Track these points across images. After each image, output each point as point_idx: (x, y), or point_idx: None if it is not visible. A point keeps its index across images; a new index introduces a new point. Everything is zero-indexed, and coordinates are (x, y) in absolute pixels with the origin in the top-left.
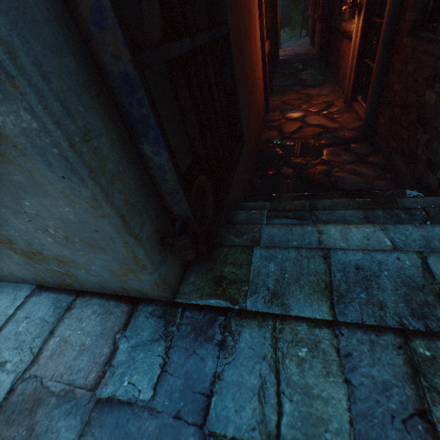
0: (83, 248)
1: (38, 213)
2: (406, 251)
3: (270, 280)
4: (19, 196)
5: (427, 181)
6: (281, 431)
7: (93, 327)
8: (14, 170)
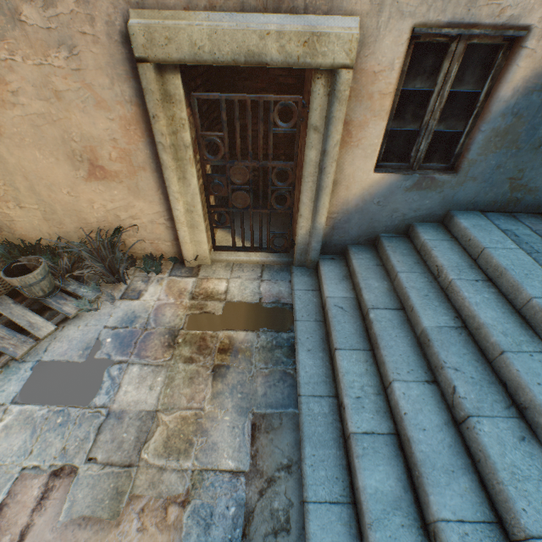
0: None
1: None
2: None
3: None
4: None
5: None
6: None
7: (535, 220)
8: None
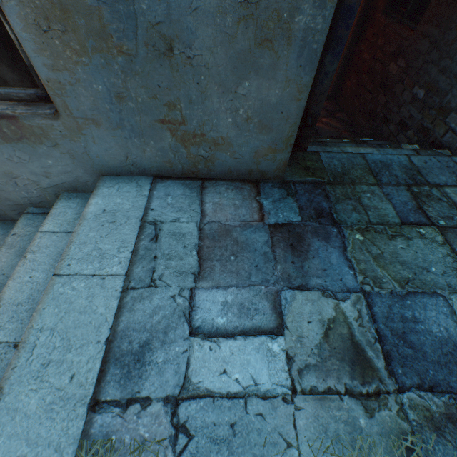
0: (253, 129)
1: (246, 94)
2: (400, 155)
3: (338, 168)
4: (246, 77)
5: (382, 132)
6: (370, 220)
7: (235, 196)
8: (267, 55)
